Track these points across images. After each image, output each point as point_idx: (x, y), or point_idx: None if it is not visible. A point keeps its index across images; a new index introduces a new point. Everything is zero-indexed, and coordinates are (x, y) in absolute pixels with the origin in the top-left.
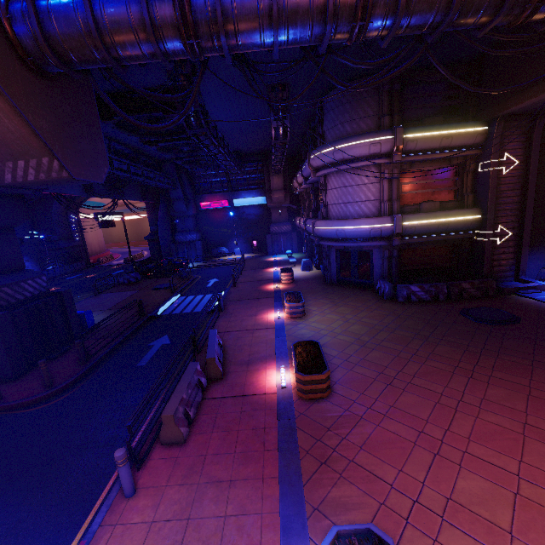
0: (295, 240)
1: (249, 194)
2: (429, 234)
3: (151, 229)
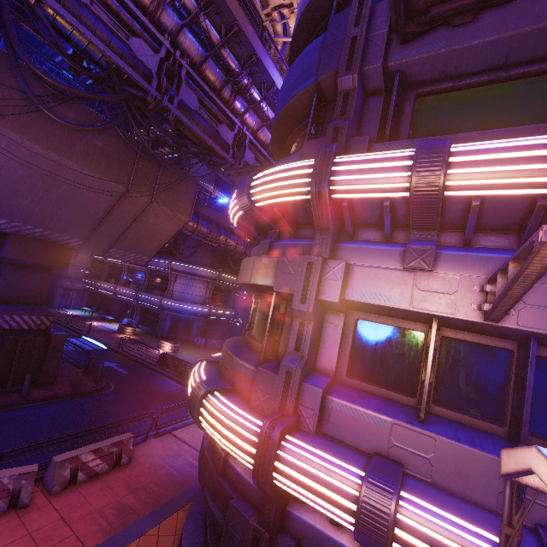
0: (86, 298)
1: None
2: (218, 317)
3: None
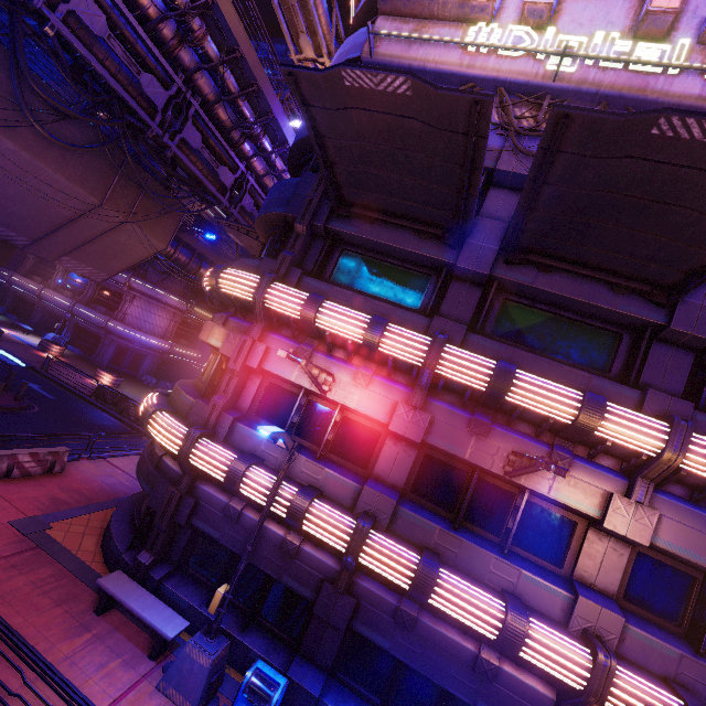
0: None
1: None
2: (179, 357)
3: None
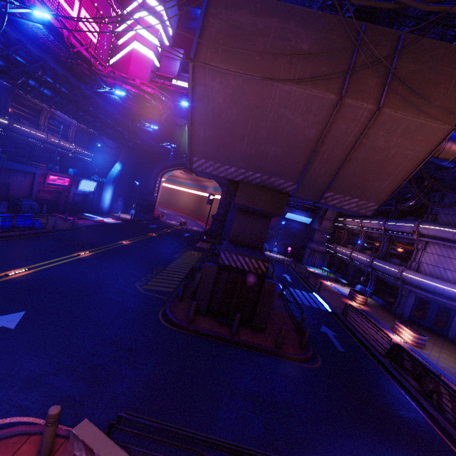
0: (326, 260)
1: (301, 213)
2: None
3: (218, 211)
